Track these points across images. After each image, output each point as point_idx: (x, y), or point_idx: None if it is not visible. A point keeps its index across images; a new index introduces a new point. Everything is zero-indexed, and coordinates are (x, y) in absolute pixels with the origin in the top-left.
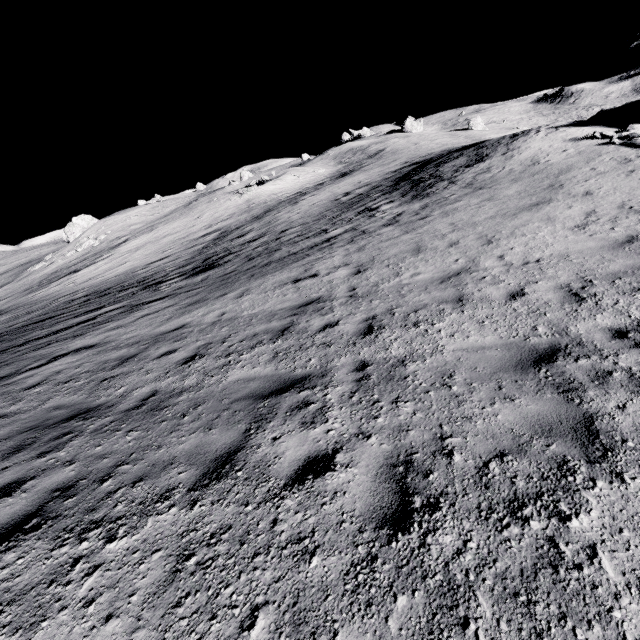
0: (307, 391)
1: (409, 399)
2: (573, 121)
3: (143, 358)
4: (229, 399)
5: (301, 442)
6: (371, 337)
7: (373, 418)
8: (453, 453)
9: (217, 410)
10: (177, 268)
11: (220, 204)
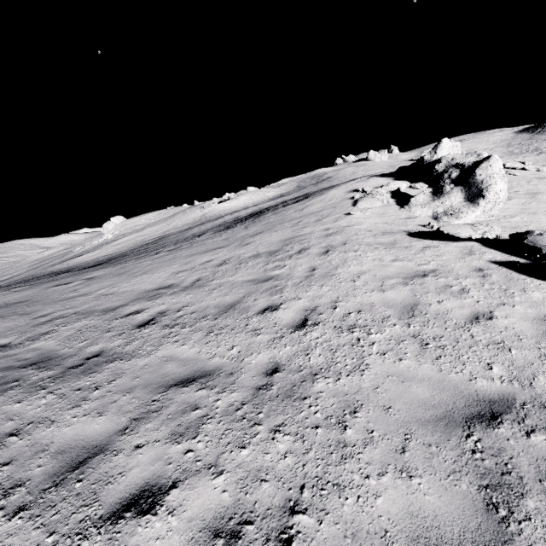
0: None
1: None
2: None
3: None
4: None
5: None
6: None
7: None
8: None
9: None
10: (94, 263)
11: (188, 215)
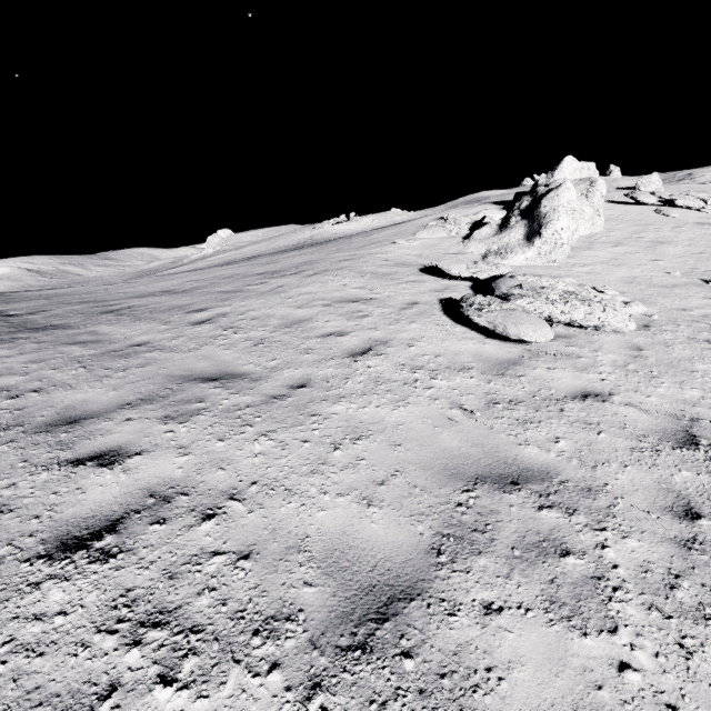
0: None
1: None
2: None
3: None
4: None
5: None
6: None
7: None
8: None
9: None
10: None
11: (295, 236)
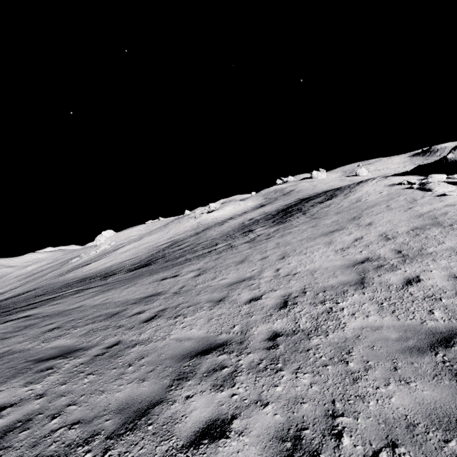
0: (62, 359)
1: (98, 373)
2: (402, 172)
3: (35, 326)
4: (25, 360)
5: (6, 396)
6: (145, 324)
7: (62, 384)
8: (57, 417)
9: (9, 367)
10: (131, 265)
11: (182, 224)
